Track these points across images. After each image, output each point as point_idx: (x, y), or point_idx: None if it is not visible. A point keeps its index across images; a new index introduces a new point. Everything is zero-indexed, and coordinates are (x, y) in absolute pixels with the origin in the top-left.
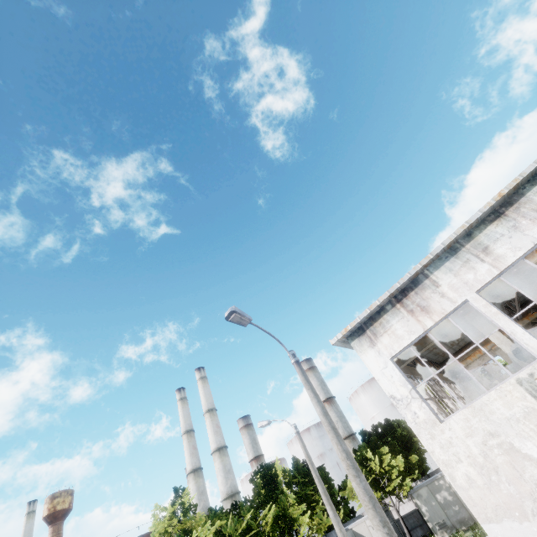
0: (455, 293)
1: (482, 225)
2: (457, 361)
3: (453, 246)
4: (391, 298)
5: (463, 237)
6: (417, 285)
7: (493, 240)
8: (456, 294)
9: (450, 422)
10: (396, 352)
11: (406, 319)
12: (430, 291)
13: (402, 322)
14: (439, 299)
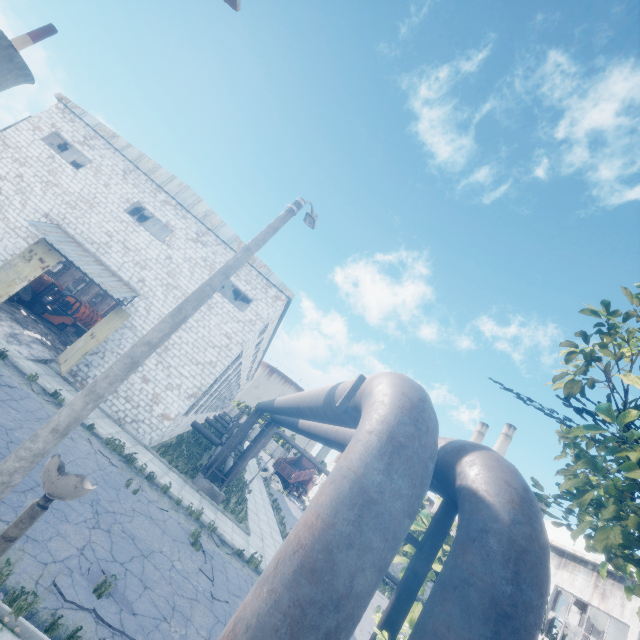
0: (629, 615)
1: None
2: (582, 633)
3: None
4: (597, 565)
5: None
6: (619, 582)
7: None
8: (629, 616)
9: (541, 637)
10: (561, 586)
11: (588, 584)
12: (620, 595)
13: (584, 582)
14: (618, 603)
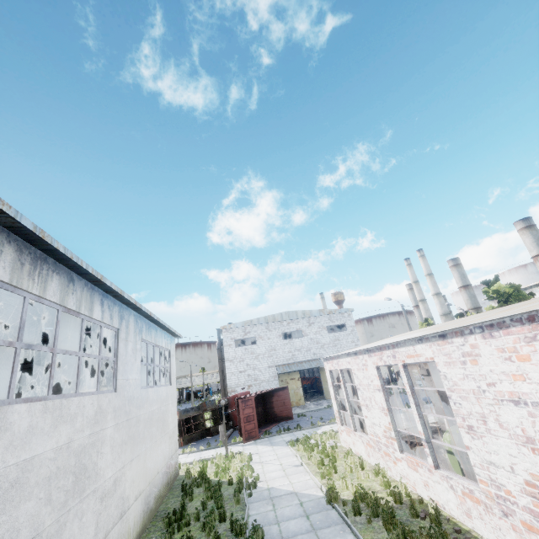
0: None
1: (535, 286)
2: None
3: (525, 288)
4: None
5: (529, 286)
6: None
7: (536, 291)
8: None
9: None
10: None
11: None
12: None
13: None
14: None
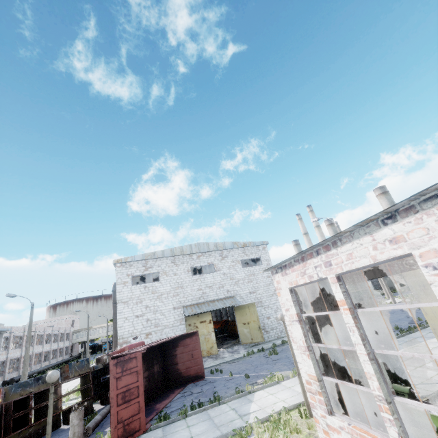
0: None
1: None
2: None
3: None
4: None
5: None
6: None
7: None
8: None
9: None
10: None
11: None
12: None
13: None
14: None
